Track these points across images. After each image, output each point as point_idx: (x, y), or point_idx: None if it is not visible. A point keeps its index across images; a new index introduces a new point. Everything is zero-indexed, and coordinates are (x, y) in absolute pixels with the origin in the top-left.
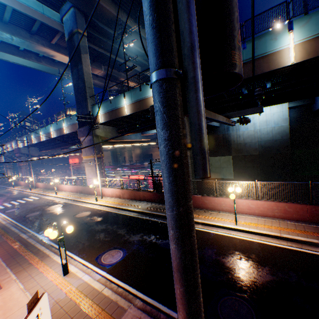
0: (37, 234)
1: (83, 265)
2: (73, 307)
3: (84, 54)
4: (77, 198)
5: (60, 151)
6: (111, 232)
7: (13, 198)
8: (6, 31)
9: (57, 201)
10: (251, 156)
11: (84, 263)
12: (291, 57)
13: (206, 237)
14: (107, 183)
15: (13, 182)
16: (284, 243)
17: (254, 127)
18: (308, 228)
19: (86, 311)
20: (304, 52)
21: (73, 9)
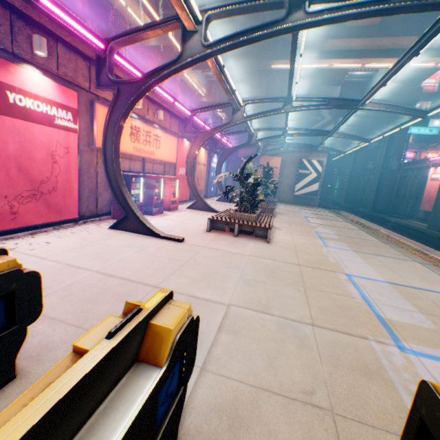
0: None
1: None
2: None
3: None
4: None
5: None
6: None
7: None
8: None
9: None
10: None
11: None
12: None
13: None
14: None
15: None
16: None
17: None
18: None
19: None
20: None
21: None
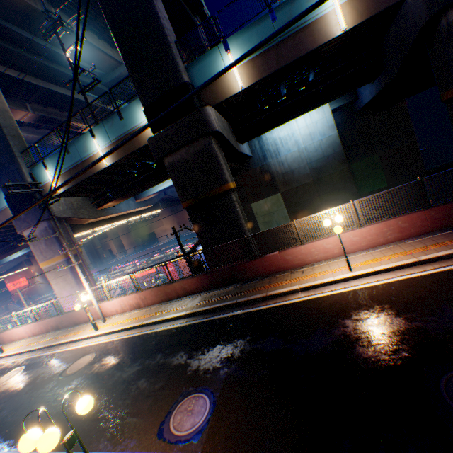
0: None
1: None
2: None
3: None
4: (53, 340)
5: None
6: (158, 370)
7: None
8: None
9: (9, 363)
10: (305, 186)
11: None
12: (340, 22)
13: (323, 305)
14: (107, 292)
15: None
16: (430, 267)
17: (298, 146)
18: (437, 238)
19: None
20: (355, 12)
21: None
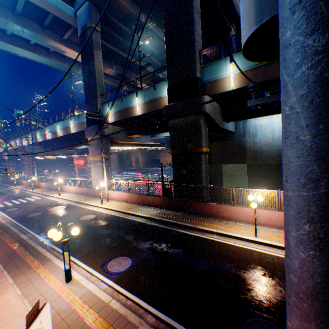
0: (38, 235)
1: (88, 272)
2: (76, 320)
3: (97, 50)
4: (81, 200)
5: (65, 151)
6: (118, 237)
7: (14, 197)
8: (18, 23)
9: (60, 202)
10: (268, 165)
11: (89, 270)
12: None
13: (222, 248)
14: (114, 186)
15: (15, 181)
16: None
17: (273, 134)
18: None
19: (91, 326)
20: None
21: (87, 3)
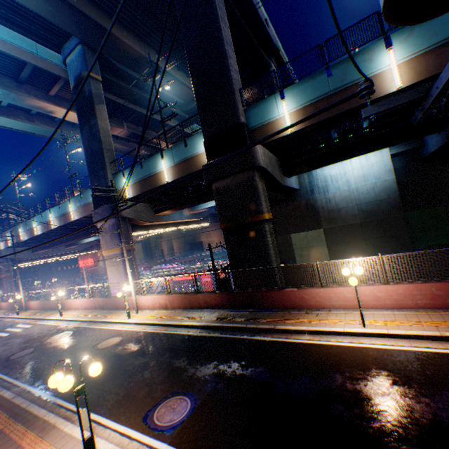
0: (30, 386)
1: (122, 435)
2: None
3: (99, 104)
4: (96, 317)
5: (64, 249)
6: (162, 366)
7: None
8: None
9: (63, 326)
10: (351, 226)
11: (124, 431)
12: (396, 80)
13: (323, 352)
14: (144, 288)
15: None
16: None
17: (349, 185)
18: None
19: None
20: (412, 72)
21: (80, 46)
